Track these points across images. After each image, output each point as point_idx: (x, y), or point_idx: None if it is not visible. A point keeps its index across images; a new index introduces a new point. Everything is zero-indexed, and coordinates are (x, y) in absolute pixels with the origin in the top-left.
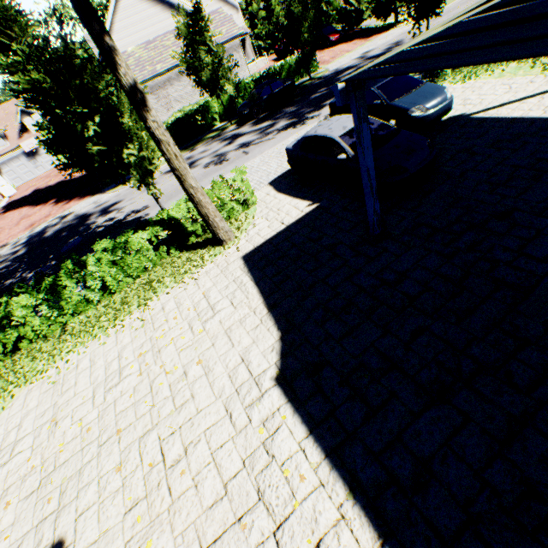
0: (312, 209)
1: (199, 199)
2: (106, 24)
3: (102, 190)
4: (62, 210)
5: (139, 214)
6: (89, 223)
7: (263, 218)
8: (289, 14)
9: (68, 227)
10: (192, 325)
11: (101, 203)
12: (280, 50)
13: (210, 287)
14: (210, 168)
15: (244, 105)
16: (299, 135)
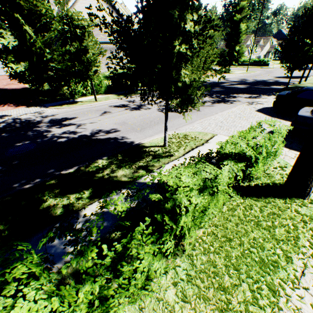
0: None
1: None
2: None
3: (41, 104)
4: None
5: (112, 135)
6: (40, 130)
7: None
8: None
9: (8, 128)
10: None
11: (46, 114)
12: None
13: None
14: None
15: None
16: (240, 109)
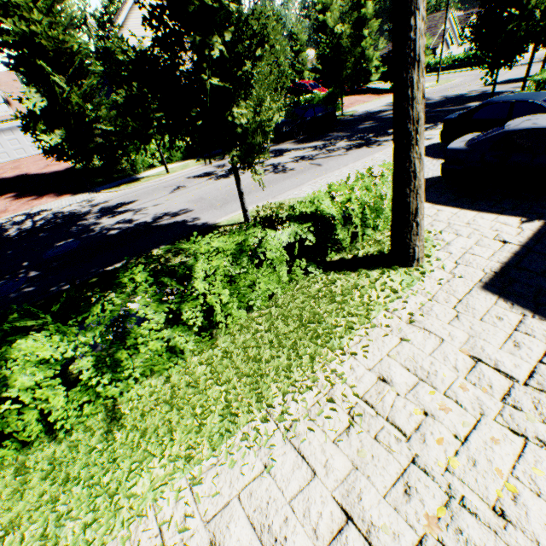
0: (538, 226)
1: (418, 183)
2: (120, 16)
3: (91, 189)
4: (26, 206)
5: (180, 217)
6: (86, 224)
7: (449, 233)
8: (338, 47)
9: (47, 226)
10: (524, 434)
11: (97, 202)
12: (295, 89)
13: (467, 339)
14: (268, 175)
15: (284, 123)
16: (388, 153)
